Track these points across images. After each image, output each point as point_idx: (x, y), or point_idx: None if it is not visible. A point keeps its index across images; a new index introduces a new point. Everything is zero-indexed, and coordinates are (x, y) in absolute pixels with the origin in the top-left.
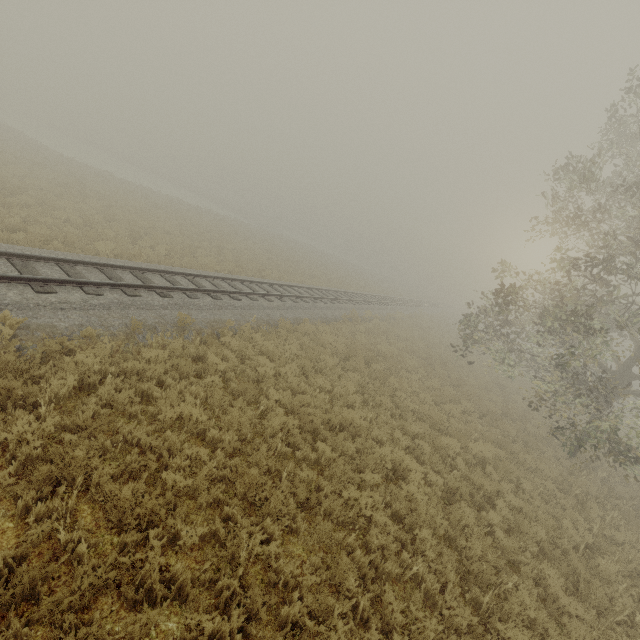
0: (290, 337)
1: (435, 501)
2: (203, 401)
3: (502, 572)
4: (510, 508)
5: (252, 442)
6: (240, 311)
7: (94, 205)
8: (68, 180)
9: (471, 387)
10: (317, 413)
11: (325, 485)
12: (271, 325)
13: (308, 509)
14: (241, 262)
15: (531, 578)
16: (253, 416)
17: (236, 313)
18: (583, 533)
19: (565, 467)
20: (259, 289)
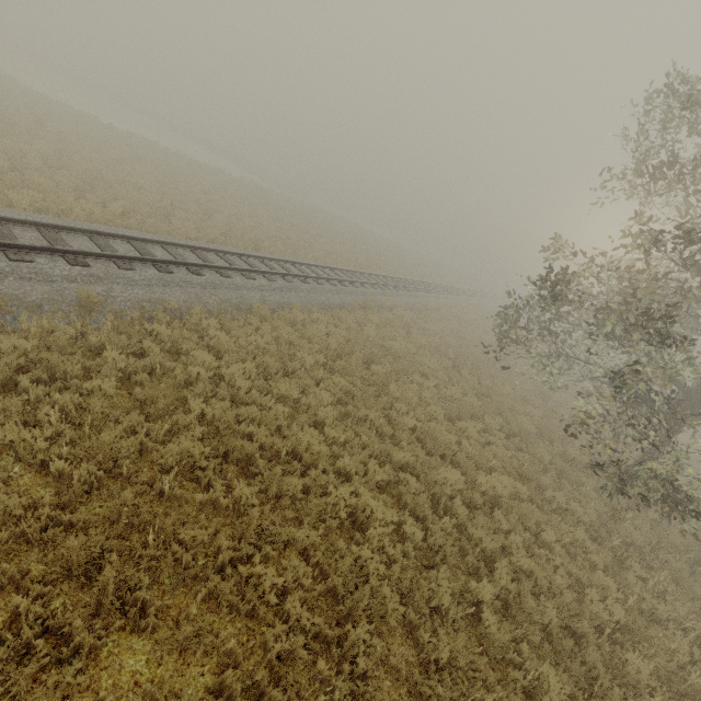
0: (263, 326)
1: (398, 571)
2: (63, 416)
3: (474, 688)
4: (517, 569)
5: (137, 477)
6: (198, 290)
7: (40, 147)
8: (18, 116)
9: (505, 397)
10: (260, 433)
11: (225, 548)
12: (241, 310)
13: (188, 586)
14: (235, 230)
15: (520, 690)
16: (147, 438)
17: (190, 292)
18: (614, 605)
19: (608, 504)
20: (241, 263)
